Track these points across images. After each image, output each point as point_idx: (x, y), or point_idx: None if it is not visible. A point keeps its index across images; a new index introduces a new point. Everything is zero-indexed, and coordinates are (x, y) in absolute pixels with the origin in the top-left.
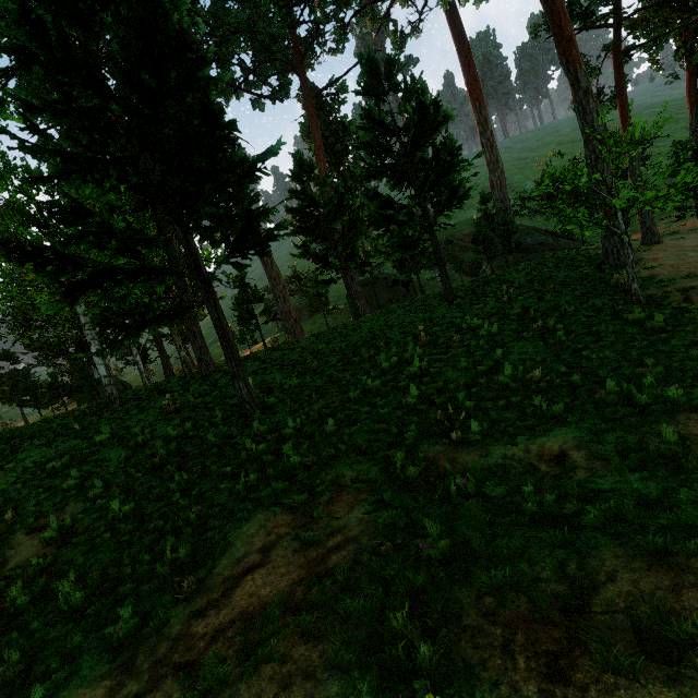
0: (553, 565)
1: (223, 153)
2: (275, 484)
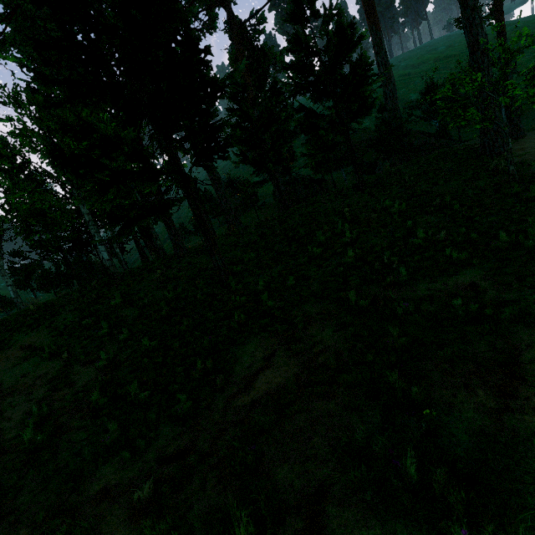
0: (486, 344)
1: (199, 74)
2: (260, 320)
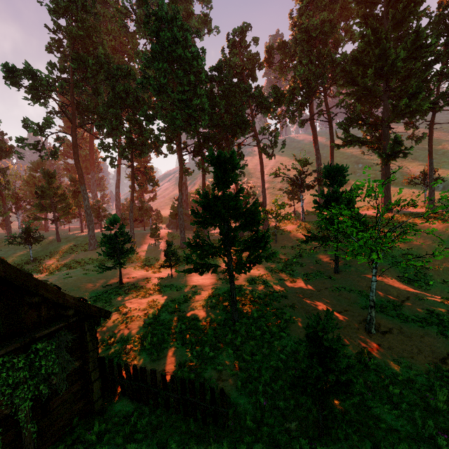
0: None
1: None
2: None
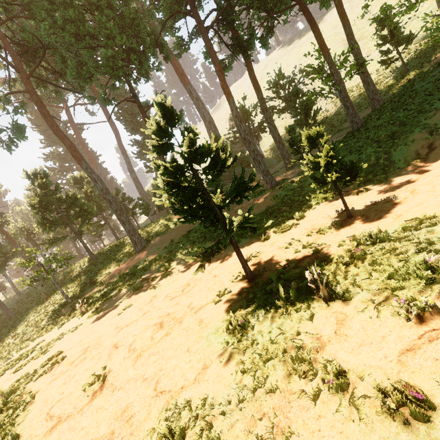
0: None
1: None
2: None
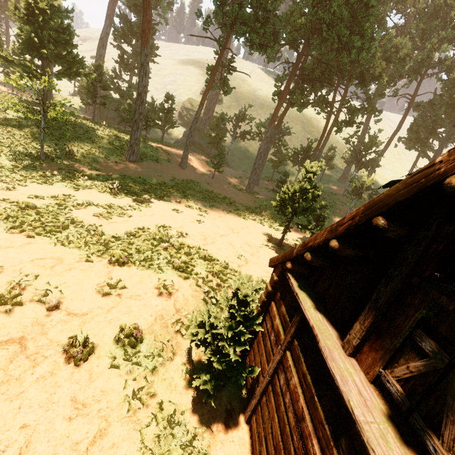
0: None
1: None
2: None
